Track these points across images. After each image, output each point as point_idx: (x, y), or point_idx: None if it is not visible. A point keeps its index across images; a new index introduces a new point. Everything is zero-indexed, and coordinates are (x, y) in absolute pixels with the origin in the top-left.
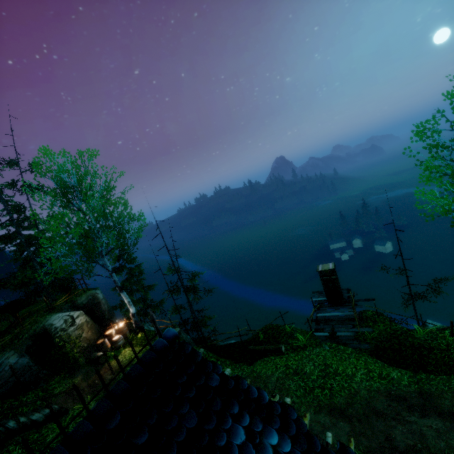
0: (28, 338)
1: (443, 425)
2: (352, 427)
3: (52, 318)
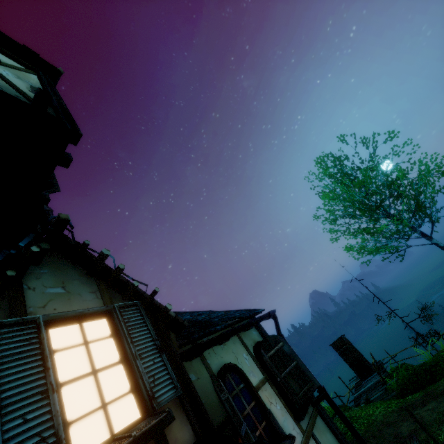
0: None
1: (436, 402)
2: None
3: None
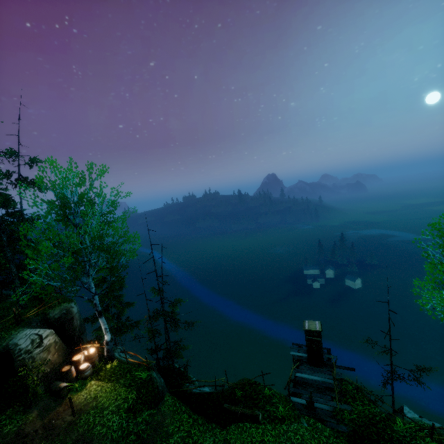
0: None
1: None
2: None
3: (19, 335)
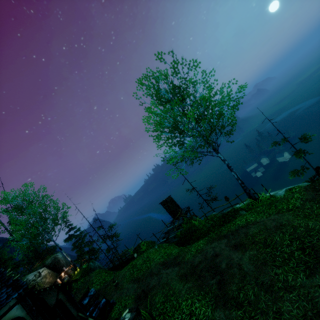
0: None
1: (171, 270)
2: (138, 285)
3: (29, 275)
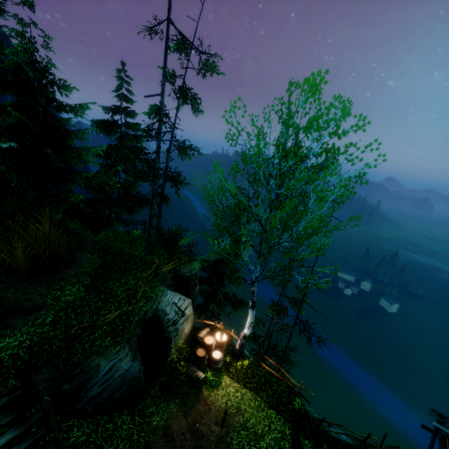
0: (138, 322)
1: None
2: None
3: (164, 299)
